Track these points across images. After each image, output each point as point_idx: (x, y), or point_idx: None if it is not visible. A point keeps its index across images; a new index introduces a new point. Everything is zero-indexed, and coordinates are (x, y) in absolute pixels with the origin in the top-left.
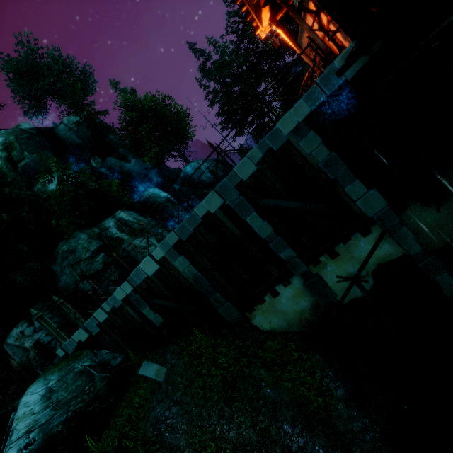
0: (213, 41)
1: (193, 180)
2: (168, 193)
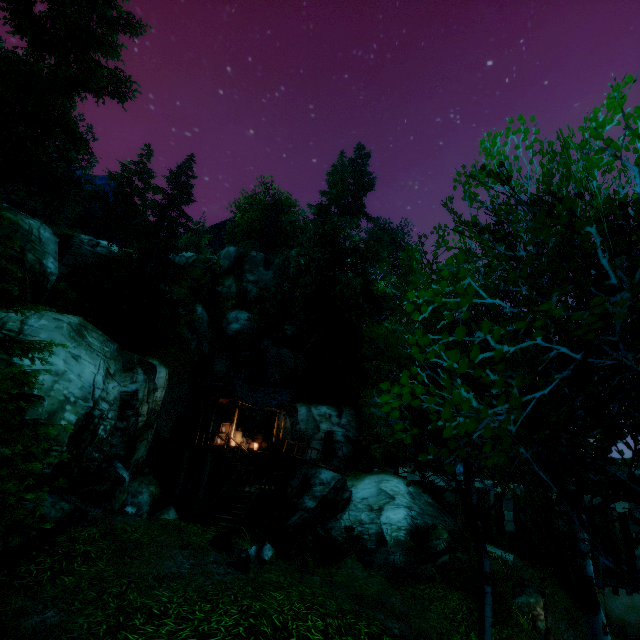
0: None
1: None
2: None
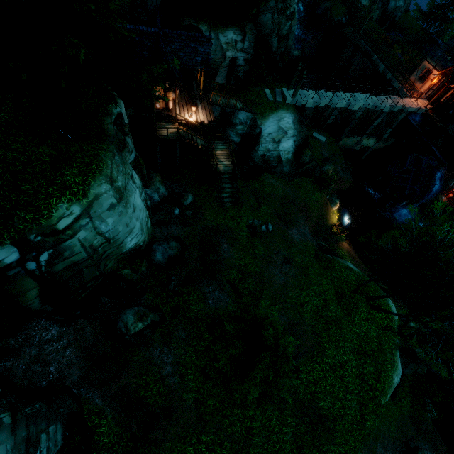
0: None
1: None
2: None
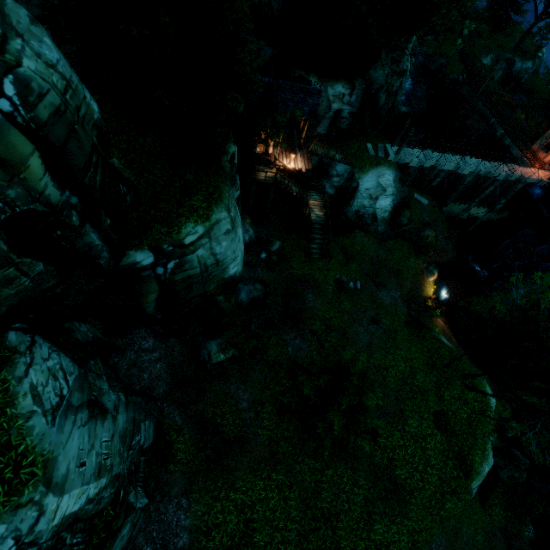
0: None
1: None
2: None
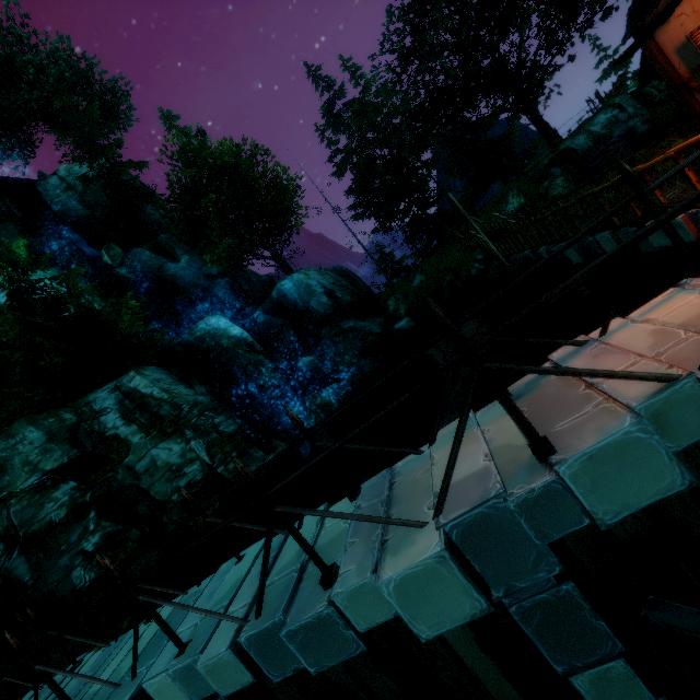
0: (351, 65)
1: (294, 307)
2: (245, 326)
